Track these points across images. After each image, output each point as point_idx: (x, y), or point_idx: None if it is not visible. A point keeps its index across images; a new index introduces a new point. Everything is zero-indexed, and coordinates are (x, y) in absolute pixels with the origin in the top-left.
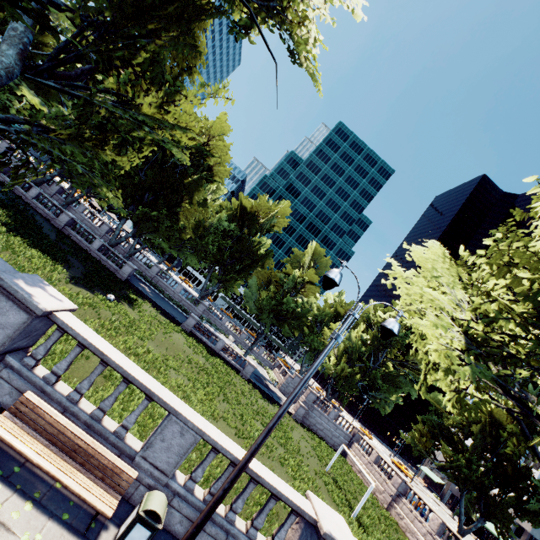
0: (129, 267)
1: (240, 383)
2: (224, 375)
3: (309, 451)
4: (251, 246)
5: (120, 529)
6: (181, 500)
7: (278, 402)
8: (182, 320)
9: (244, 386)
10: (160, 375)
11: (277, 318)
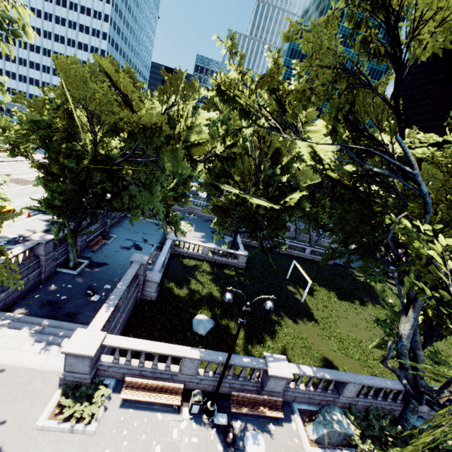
0: None
1: None
2: None
3: None
4: None
5: None
6: None
7: None
8: None
9: None
10: None
11: None
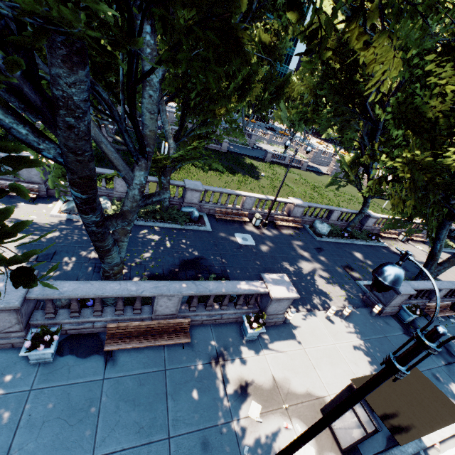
0: (225, 143)
1: (307, 175)
2: (302, 176)
3: (353, 191)
4: (273, 76)
5: (398, 238)
6: (398, 231)
7: (321, 172)
8: (259, 155)
9: (312, 176)
10: (318, 199)
11: (302, 122)
